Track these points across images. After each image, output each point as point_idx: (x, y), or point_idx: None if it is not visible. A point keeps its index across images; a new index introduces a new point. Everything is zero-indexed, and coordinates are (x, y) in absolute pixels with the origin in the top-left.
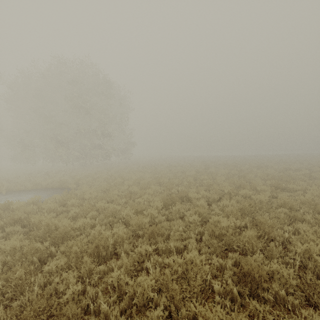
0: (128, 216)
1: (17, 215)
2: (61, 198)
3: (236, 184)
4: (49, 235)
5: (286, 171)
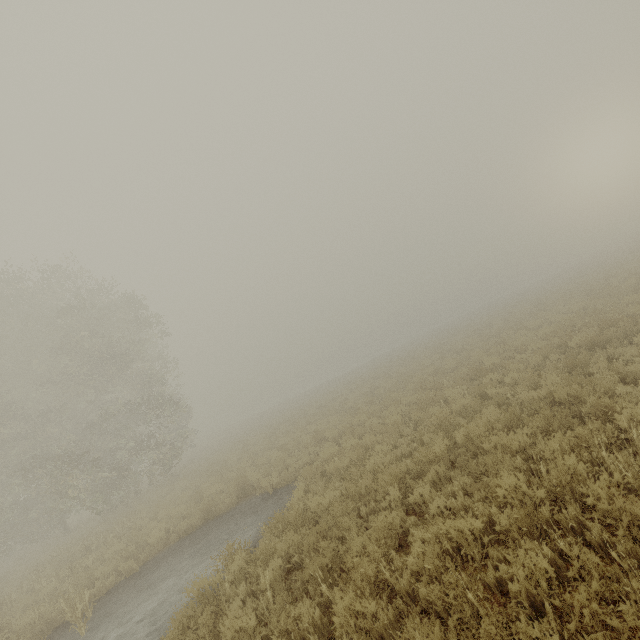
0: (495, 396)
1: (387, 475)
2: (346, 463)
3: (483, 350)
4: (518, 415)
5: (486, 330)
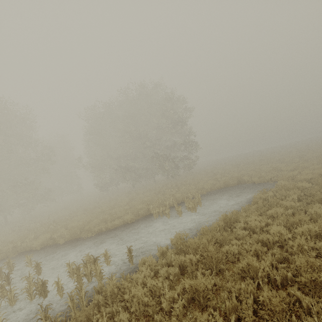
0: None
1: None
2: (309, 177)
3: None
4: None
5: None
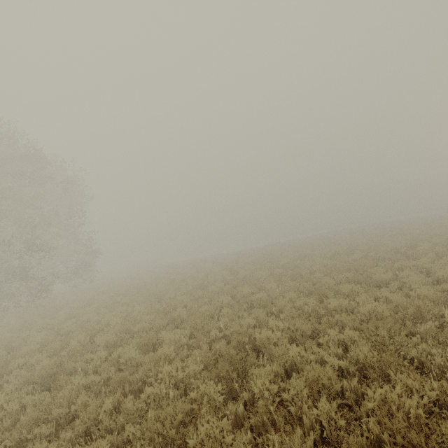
0: None
1: None
2: None
3: (304, 291)
4: None
5: (341, 257)
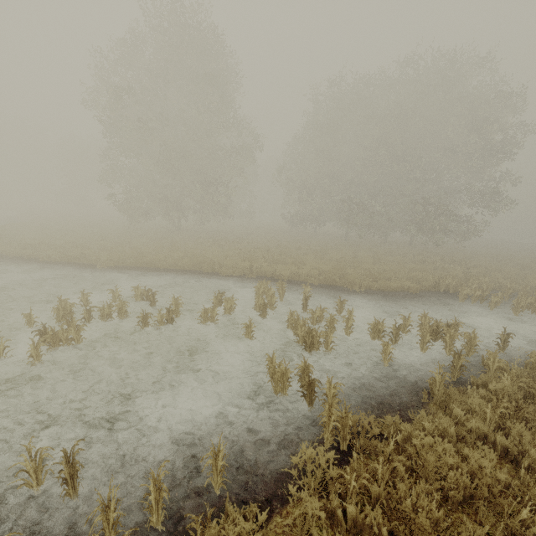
0: None
1: None
2: None
3: None
4: None
5: None
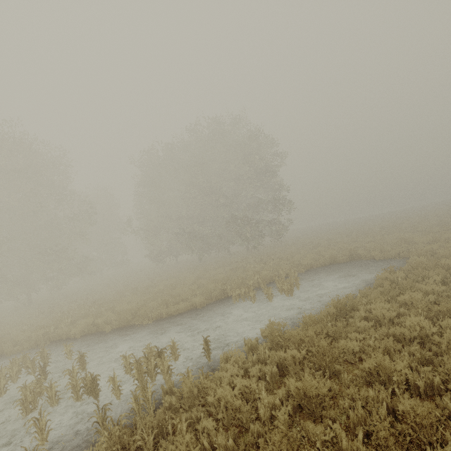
0: None
1: None
2: None
3: None
4: None
5: None
